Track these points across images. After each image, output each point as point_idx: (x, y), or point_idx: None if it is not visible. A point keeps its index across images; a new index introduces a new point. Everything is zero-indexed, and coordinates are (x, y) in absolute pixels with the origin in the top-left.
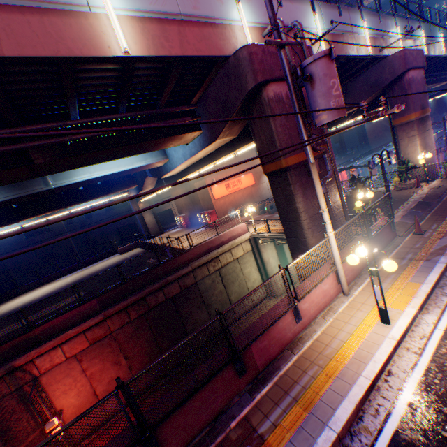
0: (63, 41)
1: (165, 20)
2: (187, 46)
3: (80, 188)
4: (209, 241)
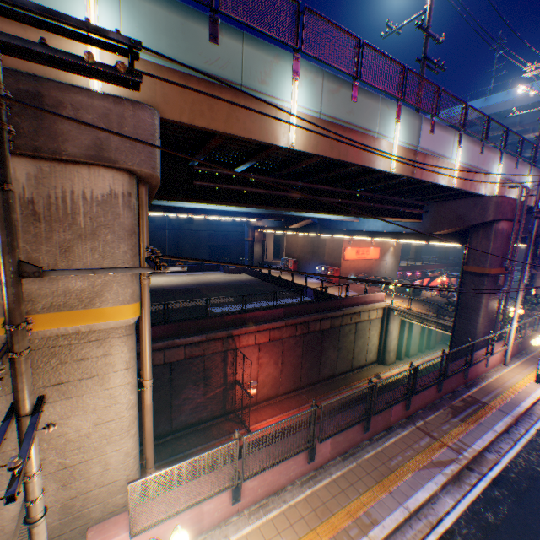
0: (437, 175)
1: (469, 169)
2: (471, 185)
3: None
4: (358, 297)
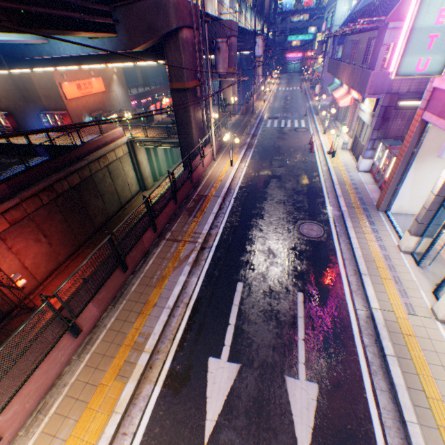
0: None
1: None
2: None
3: None
4: (98, 140)
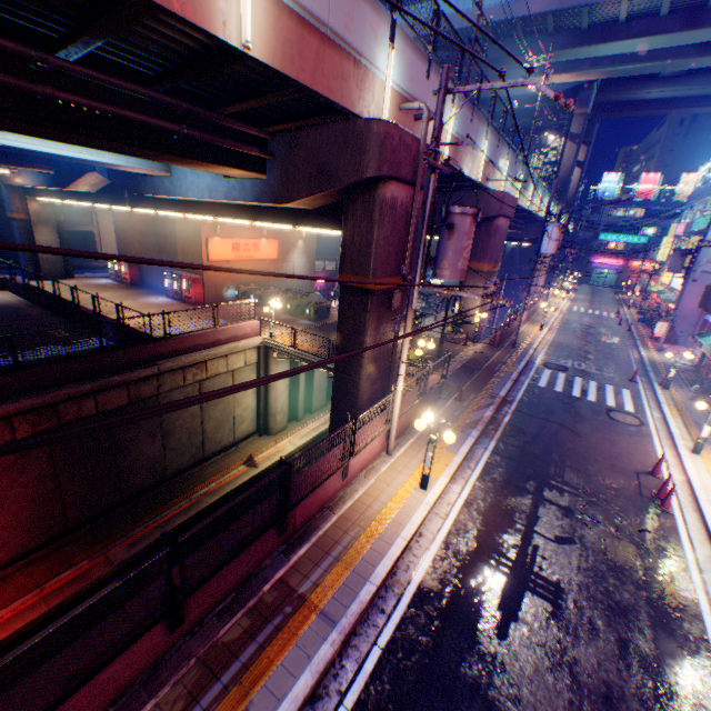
0: None
1: (307, 23)
2: (320, 77)
3: None
4: (200, 334)
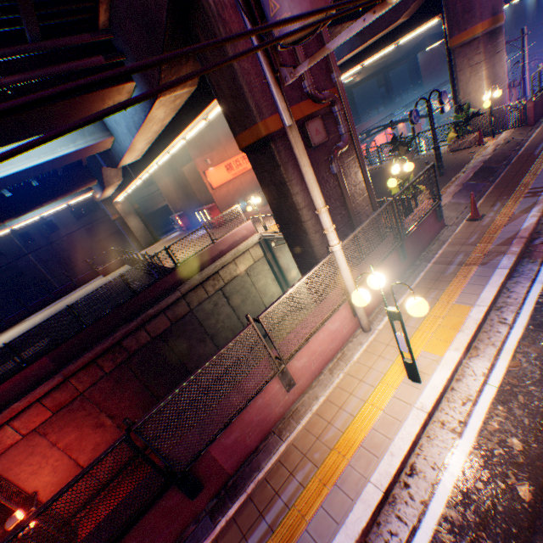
0: None
1: None
2: None
3: (8, 195)
4: (202, 253)
